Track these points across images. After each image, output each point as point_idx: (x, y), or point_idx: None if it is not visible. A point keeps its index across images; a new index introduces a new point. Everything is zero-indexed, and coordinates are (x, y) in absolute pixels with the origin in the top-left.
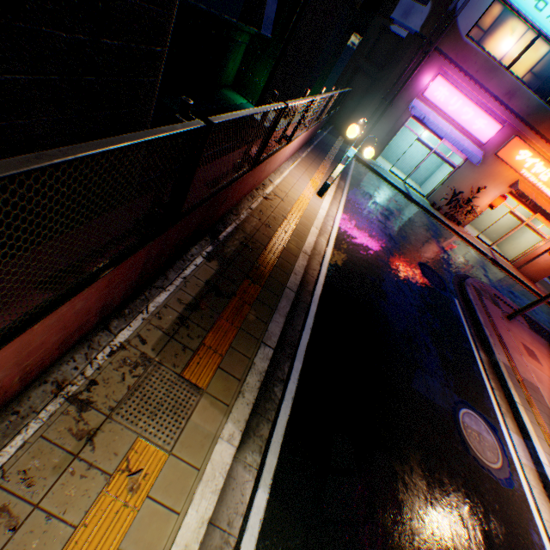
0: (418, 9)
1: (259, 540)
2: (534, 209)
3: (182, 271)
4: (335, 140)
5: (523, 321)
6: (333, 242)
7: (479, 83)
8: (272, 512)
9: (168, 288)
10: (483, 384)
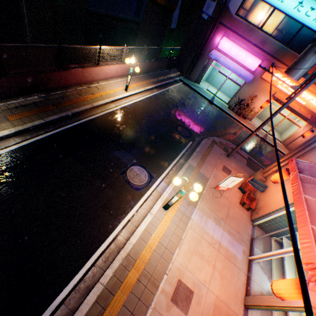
0: (212, 5)
1: (7, 152)
2: (286, 108)
3: (27, 98)
4: (172, 74)
5: (244, 162)
6: (119, 107)
7: (245, 38)
8: (16, 150)
9: (18, 100)
10: (166, 167)
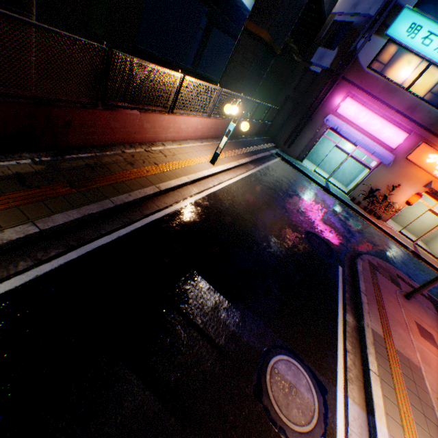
0: (328, 54)
1: None
2: None
3: None
4: (264, 144)
5: (431, 306)
6: (206, 194)
7: (383, 101)
8: None
9: None
10: (334, 343)
